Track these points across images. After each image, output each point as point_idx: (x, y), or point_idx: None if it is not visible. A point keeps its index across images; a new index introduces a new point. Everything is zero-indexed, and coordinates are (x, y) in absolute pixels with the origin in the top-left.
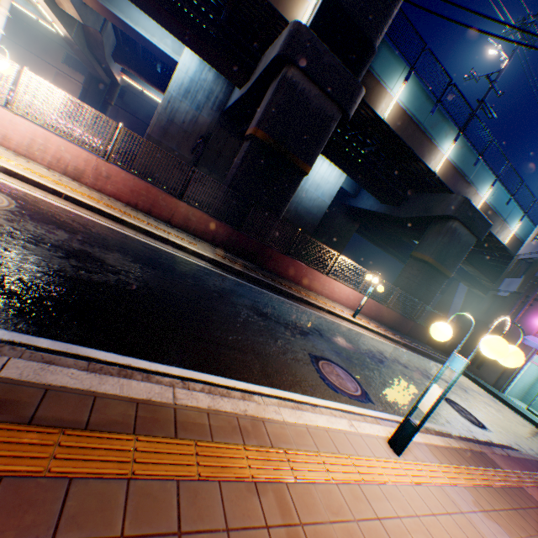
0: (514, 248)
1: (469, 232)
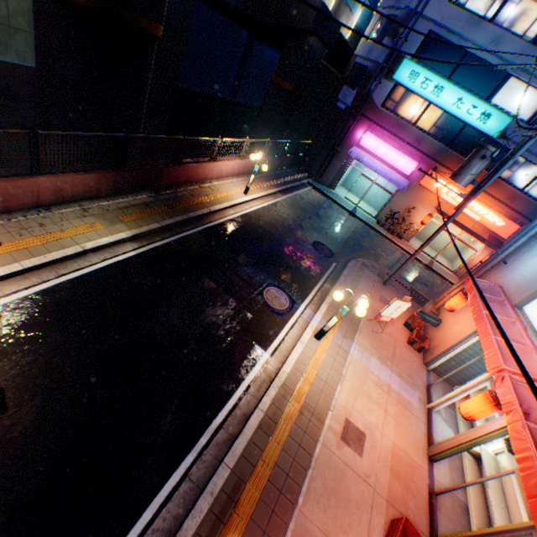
0: (353, 40)
1: (323, 44)
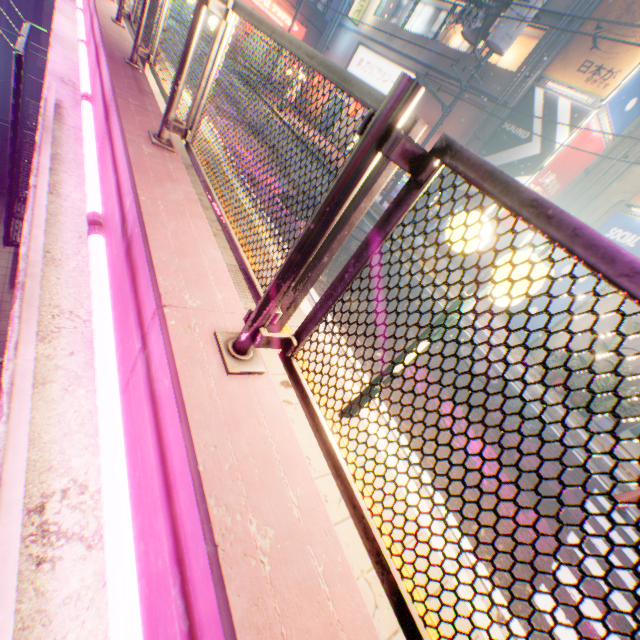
0: None
1: None
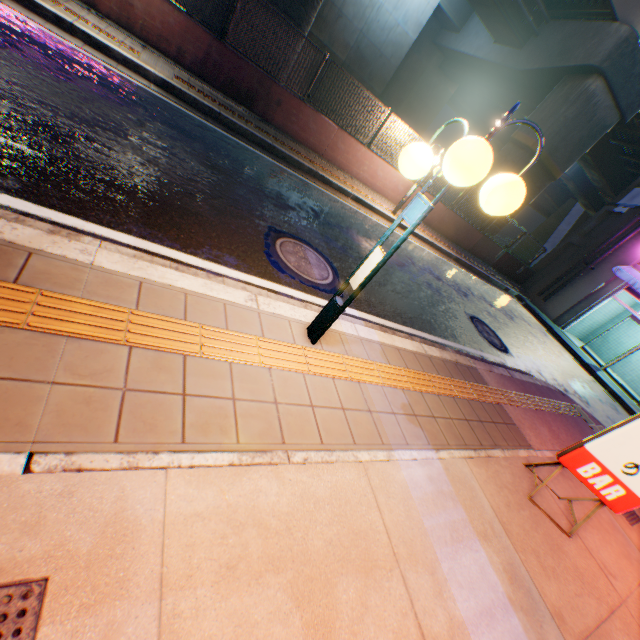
0: None
1: (613, 104)
